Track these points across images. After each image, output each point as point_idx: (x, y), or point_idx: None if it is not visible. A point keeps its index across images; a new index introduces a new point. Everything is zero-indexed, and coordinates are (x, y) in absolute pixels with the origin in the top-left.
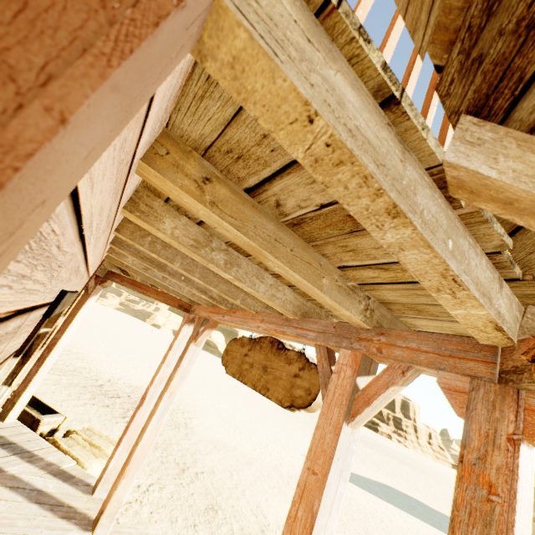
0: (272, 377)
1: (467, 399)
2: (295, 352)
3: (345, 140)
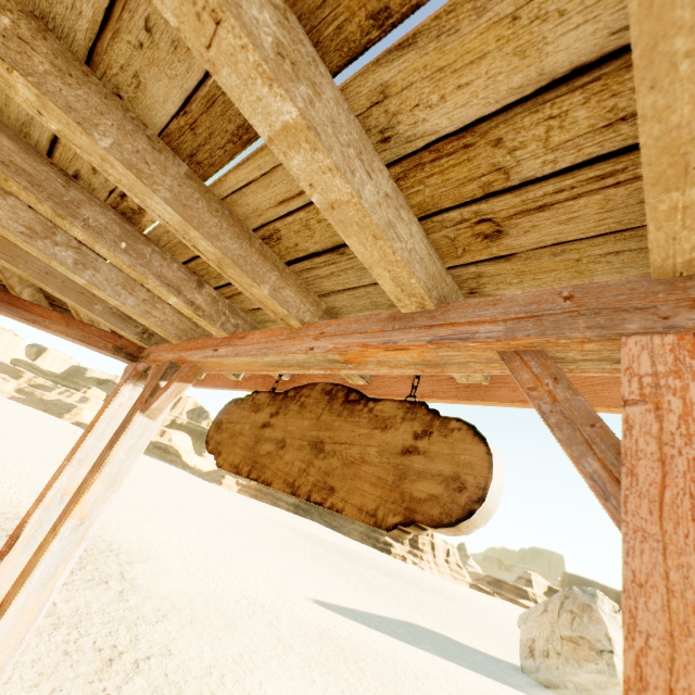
0: (339, 462)
1: None
2: (396, 402)
3: None
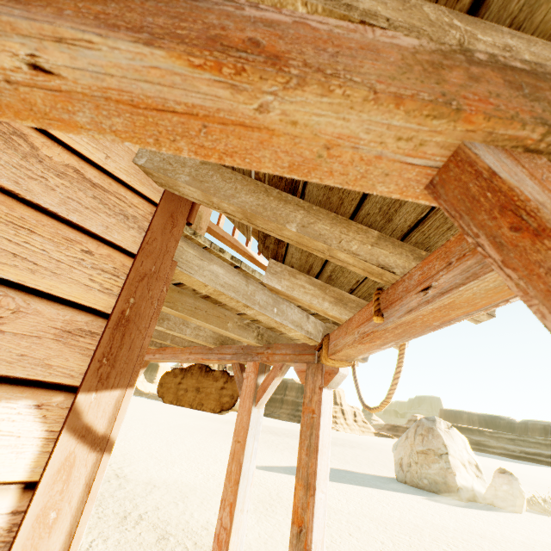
0: (204, 394)
1: (306, 374)
2: (220, 371)
3: (220, 290)
